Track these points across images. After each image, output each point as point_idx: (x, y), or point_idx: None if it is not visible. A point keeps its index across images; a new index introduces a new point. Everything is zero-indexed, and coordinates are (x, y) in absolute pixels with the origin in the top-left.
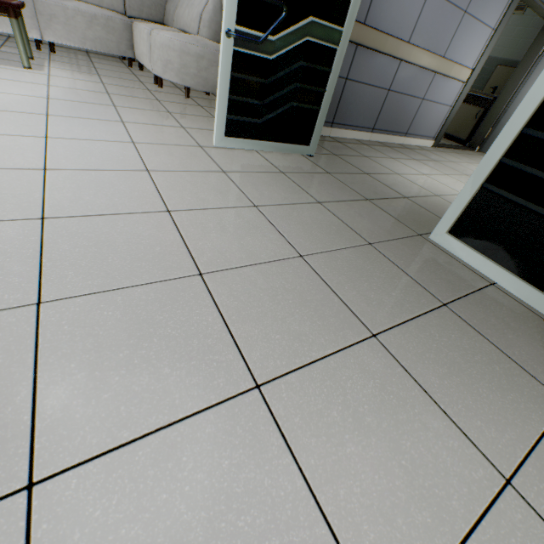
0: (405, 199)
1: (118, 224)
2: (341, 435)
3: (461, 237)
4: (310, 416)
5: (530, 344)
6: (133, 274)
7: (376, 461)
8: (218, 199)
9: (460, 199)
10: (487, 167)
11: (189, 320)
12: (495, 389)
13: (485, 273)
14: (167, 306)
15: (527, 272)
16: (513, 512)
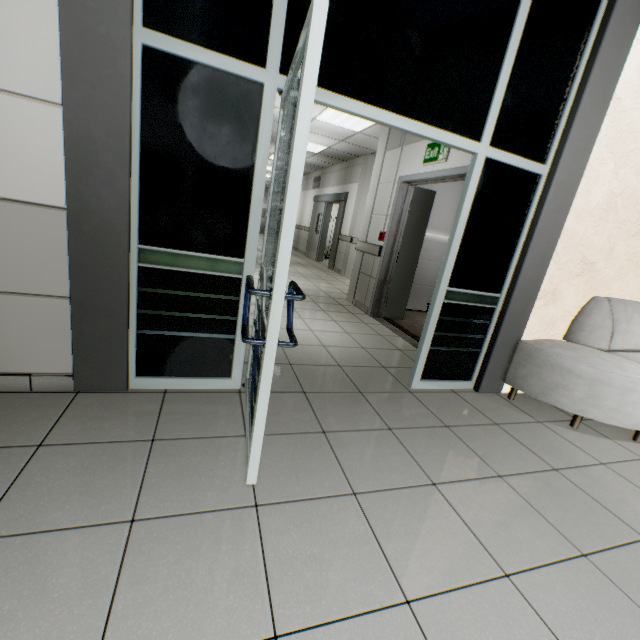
0: (344, 368)
1: (578, 636)
2: (636, 510)
3: (426, 378)
4: (639, 519)
5: (504, 409)
6: (632, 614)
7: (636, 502)
8: (441, 516)
9: (422, 360)
10: (430, 340)
11: (636, 569)
12: (552, 440)
13: (445, 388)
14: (639, 585)
15: (458, 376)
16: (615, 469)
